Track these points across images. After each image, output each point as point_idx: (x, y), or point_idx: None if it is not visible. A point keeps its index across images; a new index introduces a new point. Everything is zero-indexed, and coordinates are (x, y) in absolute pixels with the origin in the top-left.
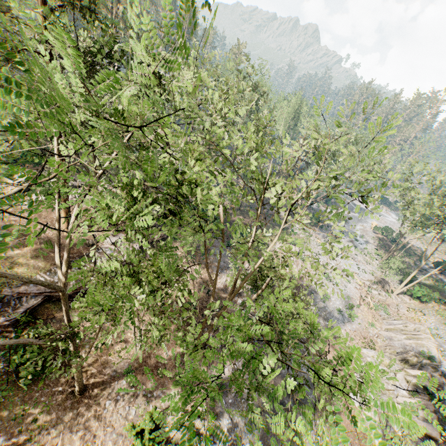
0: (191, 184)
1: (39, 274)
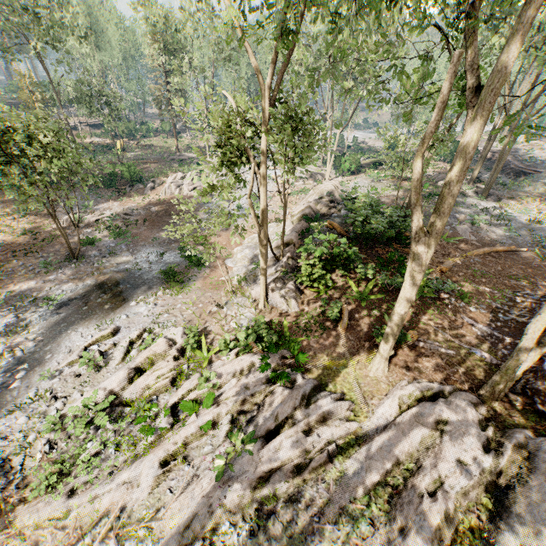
0: None
1: None
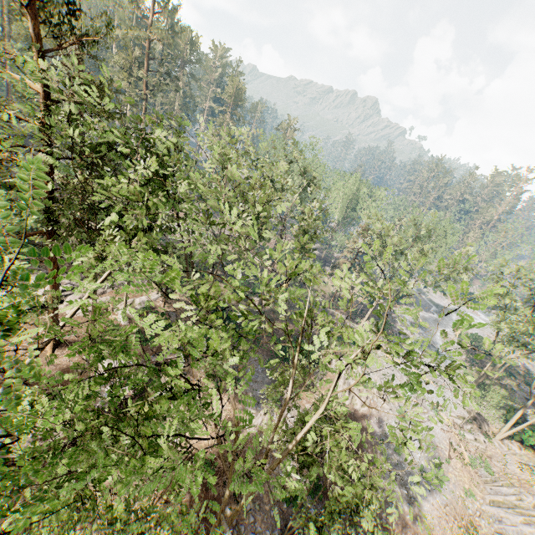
0: (161, 399)
1: None
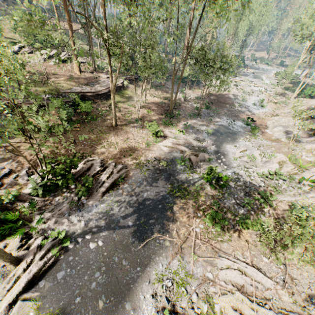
0: None
1: (74, 87)
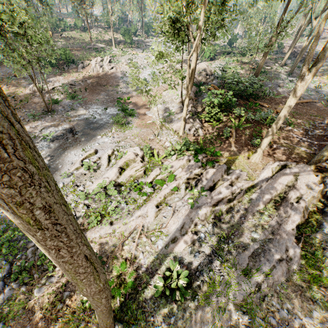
0: None
1: None
